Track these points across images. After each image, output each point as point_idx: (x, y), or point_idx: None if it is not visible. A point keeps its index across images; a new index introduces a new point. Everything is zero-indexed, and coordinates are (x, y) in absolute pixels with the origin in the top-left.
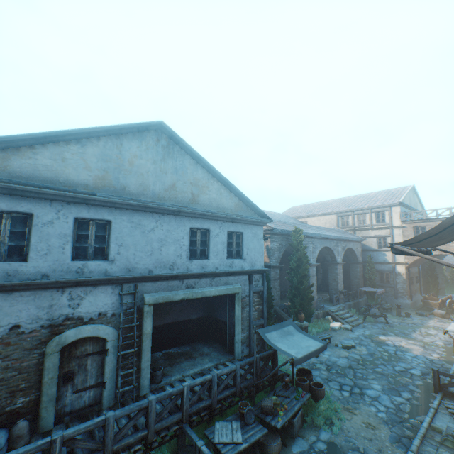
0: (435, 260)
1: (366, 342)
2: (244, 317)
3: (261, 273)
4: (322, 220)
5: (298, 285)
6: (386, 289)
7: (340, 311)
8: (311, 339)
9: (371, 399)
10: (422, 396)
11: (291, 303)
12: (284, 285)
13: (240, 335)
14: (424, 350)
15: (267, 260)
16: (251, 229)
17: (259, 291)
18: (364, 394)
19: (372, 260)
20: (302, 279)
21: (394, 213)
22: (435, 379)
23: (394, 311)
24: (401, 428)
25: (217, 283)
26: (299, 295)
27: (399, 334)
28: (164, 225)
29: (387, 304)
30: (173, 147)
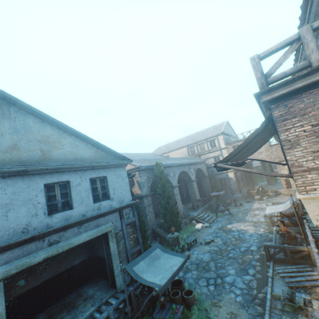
0: (249, 171)
1: (220, 233)
2: (121, 250)
3: (130, 206)
4: (178, 153)
5: (166, 205)
6: (225, 190)
7: (201, 214)
8: (174, 257)
9: (230, 285)
10: (261, 268)
11: (164, 220)
12: (160, 205)
13: (120, 268)
14: (255, 228)
15: (140, 192)
16: (114, 171)
17: (132, 222)
18: (224, 283)
19: (213, 173)
20: (168, 200)
21: (220, 140)
22: (266, 252)
23: (233, 204)
24: (254, 307)
25: (86, 228)
26: (168, 213)
27: (239, 220)
28: (7, 188)
29: (228, 200)
30: (9, 108)
